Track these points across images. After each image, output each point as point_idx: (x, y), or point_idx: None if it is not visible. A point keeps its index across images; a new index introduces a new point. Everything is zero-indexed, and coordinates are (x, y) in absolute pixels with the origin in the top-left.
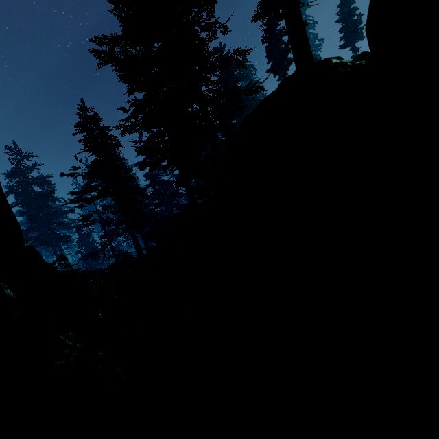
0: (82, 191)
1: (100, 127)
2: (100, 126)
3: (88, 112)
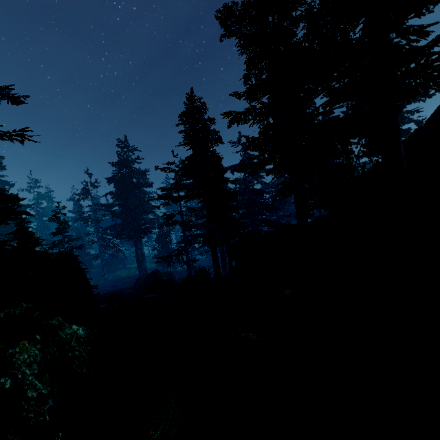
0: (171, 188)
1: (204, 119)
2: (204, 118)
3: (195, 102)
